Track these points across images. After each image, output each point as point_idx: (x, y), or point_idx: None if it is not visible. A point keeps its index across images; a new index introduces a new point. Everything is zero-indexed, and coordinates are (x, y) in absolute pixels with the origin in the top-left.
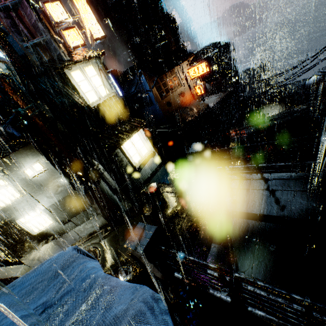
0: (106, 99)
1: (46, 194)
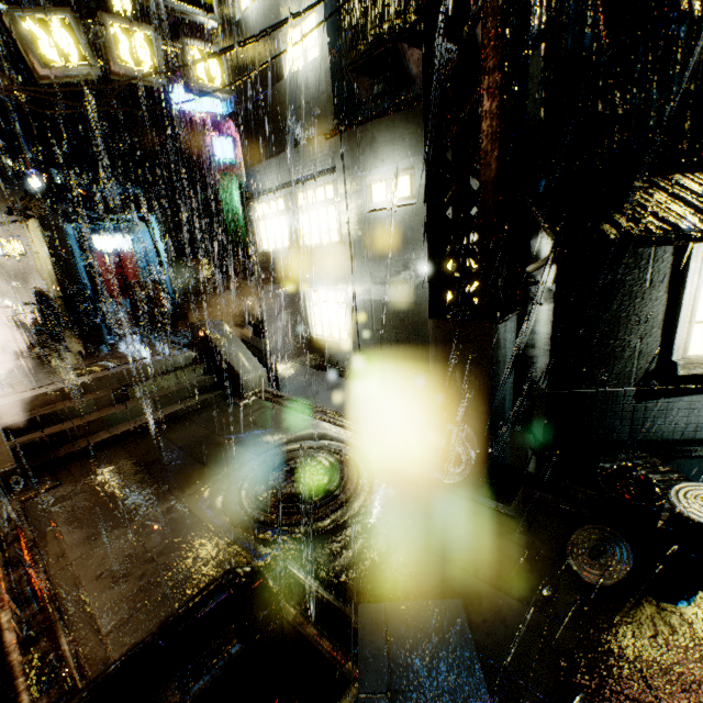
0: None
1: (374, 268)
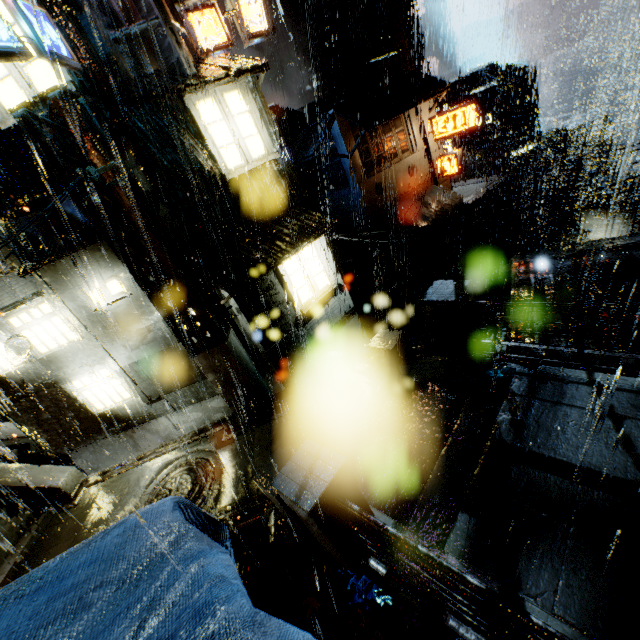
0: (260, 165)
1: (125, 342)
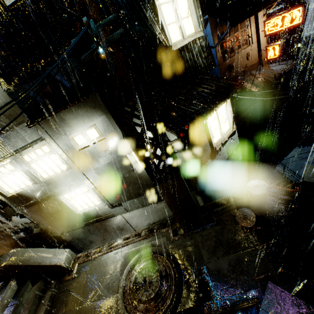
0: (191, 41)
1: (98, 170)
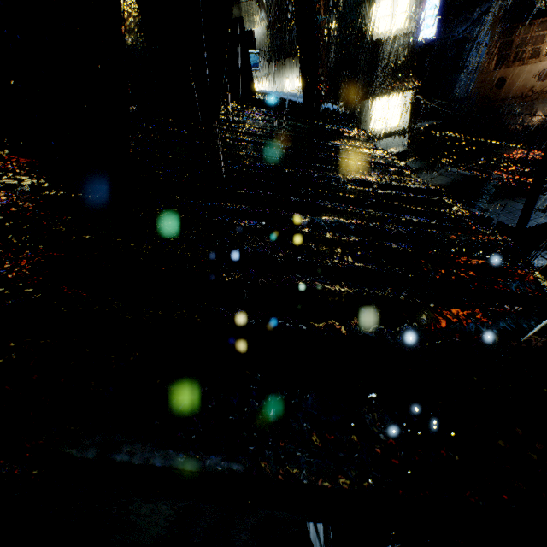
0: (398, 34)
1: None
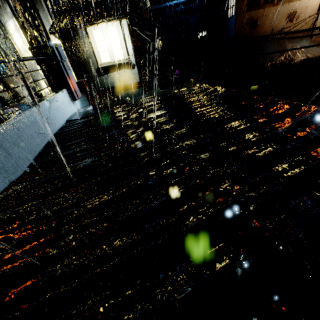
0: None
1: None
